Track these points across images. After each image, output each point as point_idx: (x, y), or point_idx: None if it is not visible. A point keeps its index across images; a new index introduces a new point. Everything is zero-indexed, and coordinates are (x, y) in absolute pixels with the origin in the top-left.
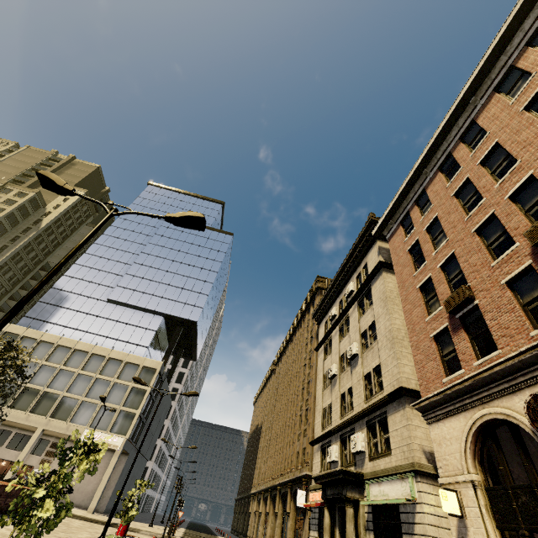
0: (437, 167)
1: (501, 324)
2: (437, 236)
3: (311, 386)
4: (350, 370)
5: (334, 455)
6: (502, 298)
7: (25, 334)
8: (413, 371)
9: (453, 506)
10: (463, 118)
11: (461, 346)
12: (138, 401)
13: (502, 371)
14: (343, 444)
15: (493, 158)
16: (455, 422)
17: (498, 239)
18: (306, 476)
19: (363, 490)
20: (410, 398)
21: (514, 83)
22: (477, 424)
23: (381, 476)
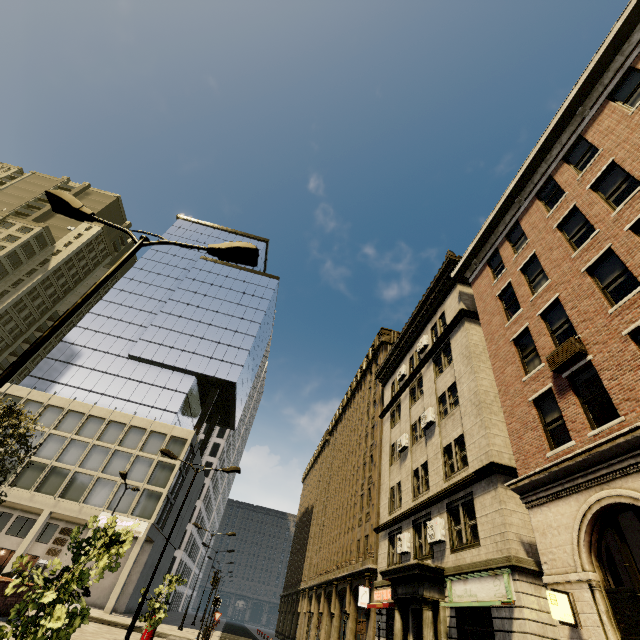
0: (534, 194)
1: (623, 385)
2: (535, 278)
3: (375, 460)
4: (425, 441)
5: (406, 544)
6: (624, 353)
7: (29, 397)
8: (505, 443)
9: (565, 612)
10: (567, 133)
11: (569, 412)
12: (165, 478)
13: (627, 443)
14: (416, 531)
15: (607, 181)
16: (563, 506)
17: (617, 279)
18: (370, 569)
19: (444, 589)
20: (503, 476)
21: (634, 89)
22: (593, 509)
23: (467, 572)
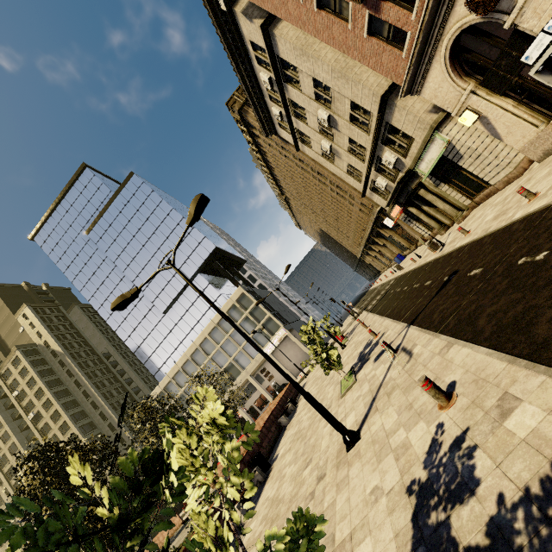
0: None
1: None
2: None
3: (323, 173)
4: (336, 130)
5: (383, 183)
6: None
7: (172, 377)
8: (376, 76)
9: (471, 118)
10: None
11: (392, 17)
12: (261, 313)
13: (435, 1)
14: (381, 172)
15: None
16: (433, 73)
17: None
18: (379, 212)
19: (417, 175)
20: (393, 95)
21: None
22: (447, 57)
23: (420, 156)
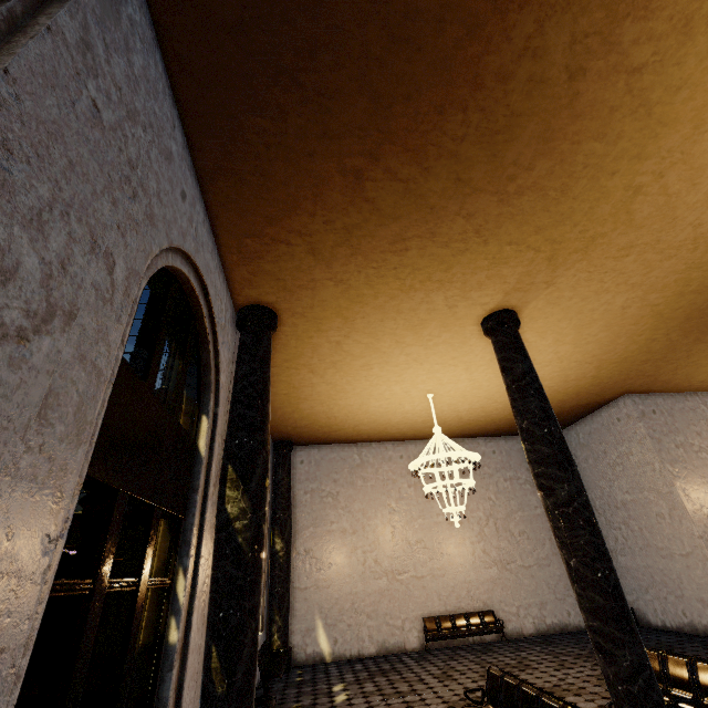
0: None
1: None
2: None
3: None
4: None
5: None
6: None
7: None
8: None
9: None
10: None
11: None
12: None
13: None
14: None
15: None
16: None
17: None
18: None
19: None
20: None
21: None
22: None
23: None
